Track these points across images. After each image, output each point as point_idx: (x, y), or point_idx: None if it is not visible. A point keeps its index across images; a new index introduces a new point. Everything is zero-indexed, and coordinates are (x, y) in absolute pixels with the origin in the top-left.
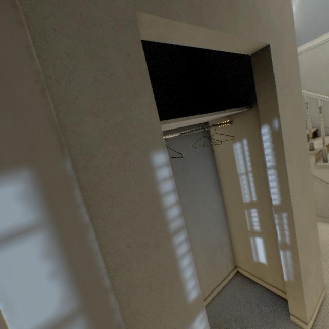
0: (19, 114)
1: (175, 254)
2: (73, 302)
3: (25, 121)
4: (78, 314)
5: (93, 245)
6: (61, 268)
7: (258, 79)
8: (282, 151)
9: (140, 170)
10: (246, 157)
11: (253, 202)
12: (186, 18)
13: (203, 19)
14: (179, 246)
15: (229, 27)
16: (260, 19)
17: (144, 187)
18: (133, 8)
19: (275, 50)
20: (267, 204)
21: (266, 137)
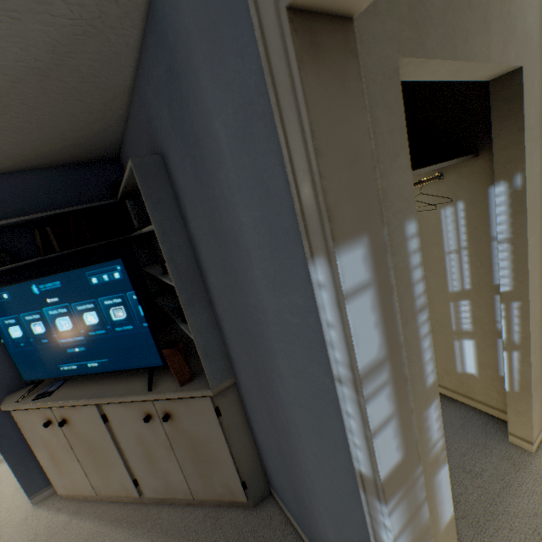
0: (363, 189)
1: (418, 334)
2: (384, 350)
3: (366, 195)
4: (386, 361)
5: (395, 305)
6: (379, 321)
7: (498, 117)
8: (524, 219)
9: (396, 241)
10: (460, 228)
11: (464, 292)
12: (440, 53)
13: (456, 49)
14: (421, 326)
15: (480, 53)
16: (515, 31)
17: (398, 260)
18: (397, 54)
19: (528, 74)
20: (487, 294)
21: (501, 199)
